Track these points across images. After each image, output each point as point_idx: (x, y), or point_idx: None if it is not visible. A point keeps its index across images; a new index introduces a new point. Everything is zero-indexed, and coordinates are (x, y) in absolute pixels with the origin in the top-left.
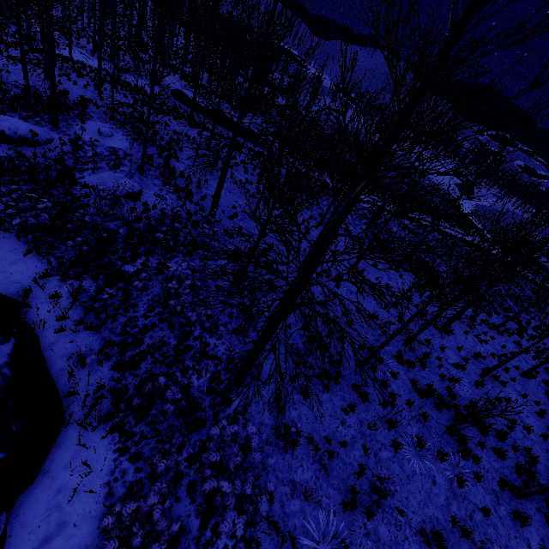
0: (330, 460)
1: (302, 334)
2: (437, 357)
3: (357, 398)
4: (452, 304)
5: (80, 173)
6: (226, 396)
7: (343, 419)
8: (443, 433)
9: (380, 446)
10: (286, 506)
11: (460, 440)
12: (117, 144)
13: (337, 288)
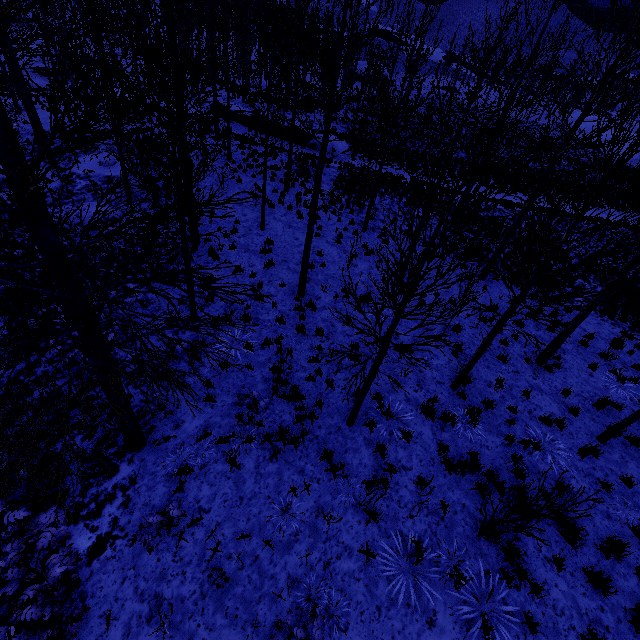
0: (239, 567)
1: (270, 377)
2: (509, 407)
3: (326, 471)
4: (402, 311)
5: (57, 208)
6: (113, 464)
7: (288, 504)
8: (476, 536)
9: (341, 551)
10: (133, 635)
11: (507, 551)
12: (115, 172)
13: (358, 311)
